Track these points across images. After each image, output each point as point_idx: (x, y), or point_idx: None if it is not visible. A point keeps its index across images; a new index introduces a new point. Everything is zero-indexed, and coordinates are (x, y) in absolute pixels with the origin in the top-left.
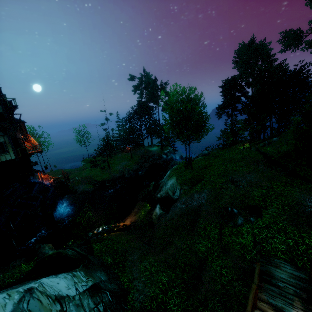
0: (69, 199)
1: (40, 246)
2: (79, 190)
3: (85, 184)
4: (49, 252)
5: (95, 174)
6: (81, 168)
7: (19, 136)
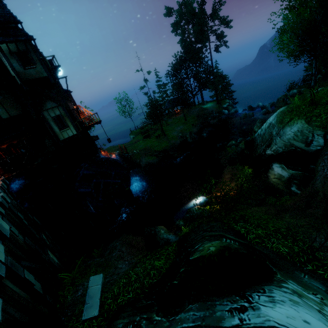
0: (135, 174)
1: (155, 230)
2: (142, 164)
3: (145, 156)
4: (168, 237)
5: (152, 144)
6: (132, 141)
7: (72, 107)
